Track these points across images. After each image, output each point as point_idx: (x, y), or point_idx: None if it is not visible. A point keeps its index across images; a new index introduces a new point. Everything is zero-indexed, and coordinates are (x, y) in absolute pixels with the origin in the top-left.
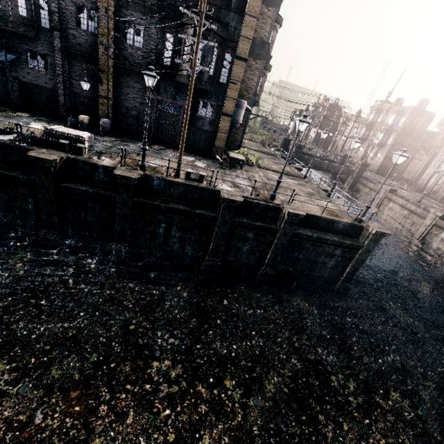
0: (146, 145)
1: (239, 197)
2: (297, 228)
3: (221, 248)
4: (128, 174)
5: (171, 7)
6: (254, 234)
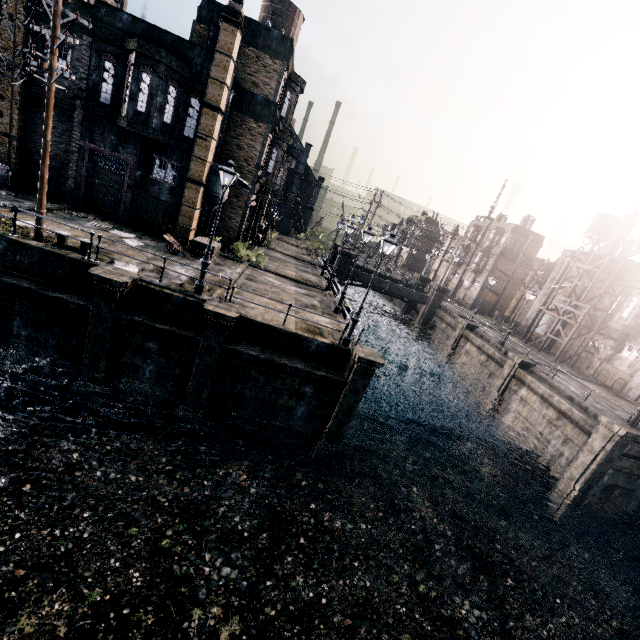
0: None
1: (126, 278)
2: (238, 343)
3: (102, 363)
4: None
5: (110, 29)
6: (160, 344)
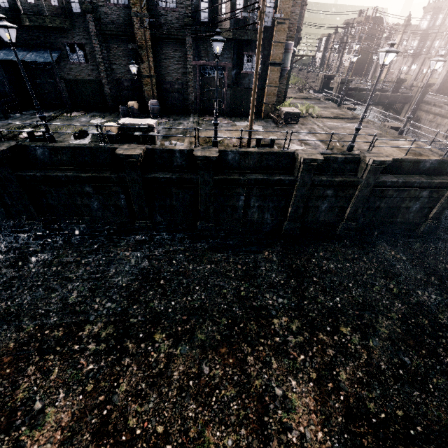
0: (217, 119)
1: (318, 155)
2: (379, 176)
3: (300, 210)
4: (208, 154)
5: None
6: (334, 190)
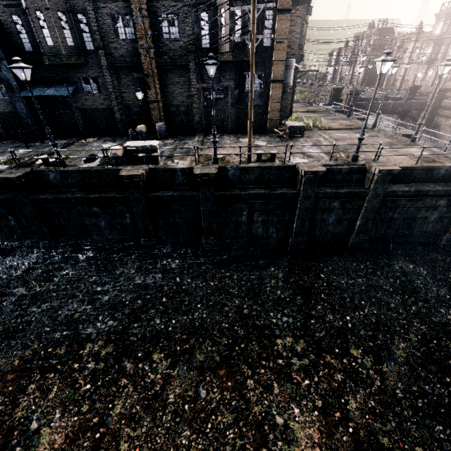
0: (215, 137)
1: (320, 167)
2: (389, 186)
3: (306, 223)
4: (207, 171)
5: None
6: (340, 202)
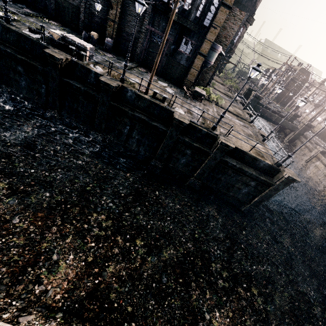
0: (127, 62)
1: (187, 120)
2: (226, 157)
3: (165, 155)
4: (109, 82)
5: None
6: (192, 152)
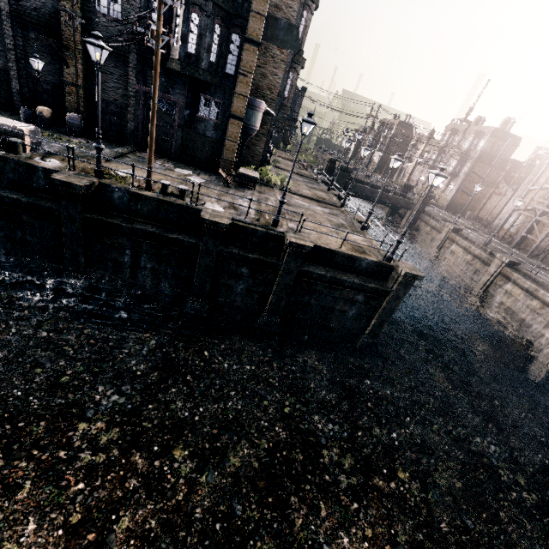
0: (100, 143)
1: (226, 219)
2: (307, 265)
3: (207, 285)
4: (73, 180)
5: None
6: (250, 269)
